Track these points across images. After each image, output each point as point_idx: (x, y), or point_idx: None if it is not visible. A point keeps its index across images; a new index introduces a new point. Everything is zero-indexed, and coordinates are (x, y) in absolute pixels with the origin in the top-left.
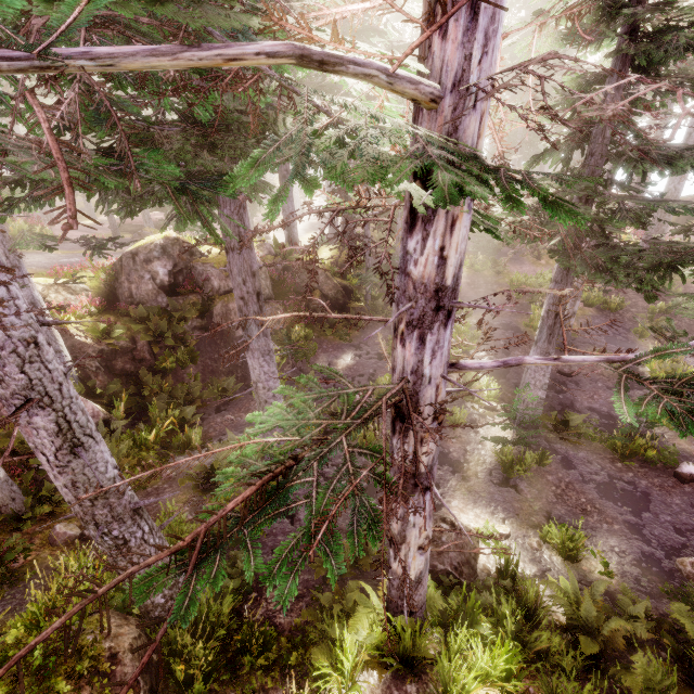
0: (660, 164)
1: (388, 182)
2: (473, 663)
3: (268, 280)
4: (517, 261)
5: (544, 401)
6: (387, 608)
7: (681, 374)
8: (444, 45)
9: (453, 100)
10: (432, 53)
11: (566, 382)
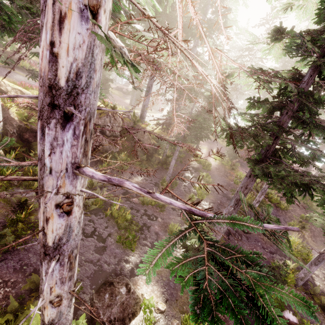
0: (319, 130)
1: None
2: None
3: (119, 127)
4: (244, 167)
5: (226, 240)
6: None
7: (240, 249)
8: None
9: None
10: None
11: (242, 235)
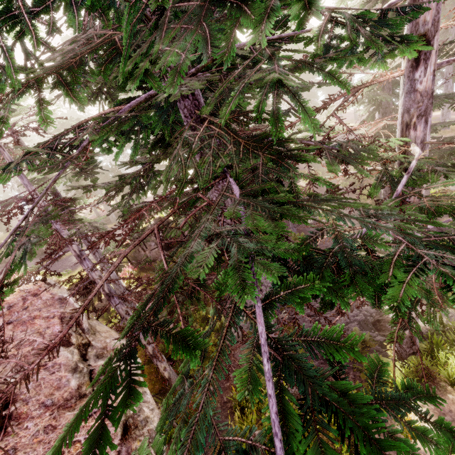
0: None
1: (432, 182)
2: (454, 364)
3: None
4: None
5: None
6: (399, 358)
7: None
8: (417, 132)
9: (421, 146)
10: (411, 135)
11: None
